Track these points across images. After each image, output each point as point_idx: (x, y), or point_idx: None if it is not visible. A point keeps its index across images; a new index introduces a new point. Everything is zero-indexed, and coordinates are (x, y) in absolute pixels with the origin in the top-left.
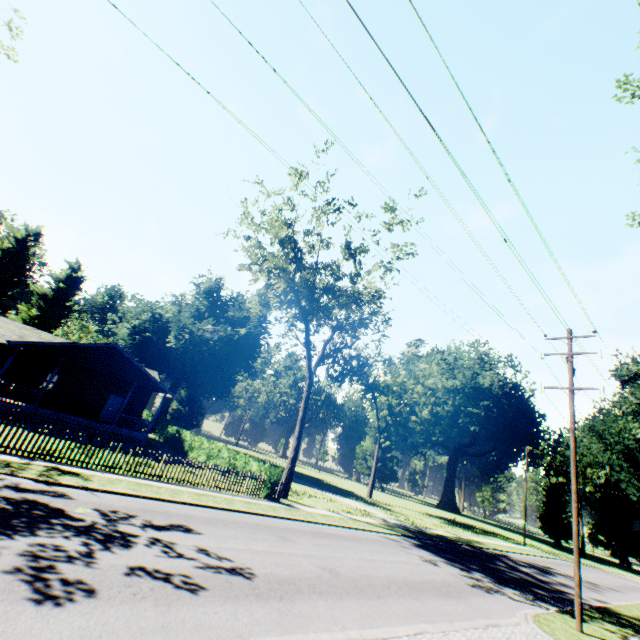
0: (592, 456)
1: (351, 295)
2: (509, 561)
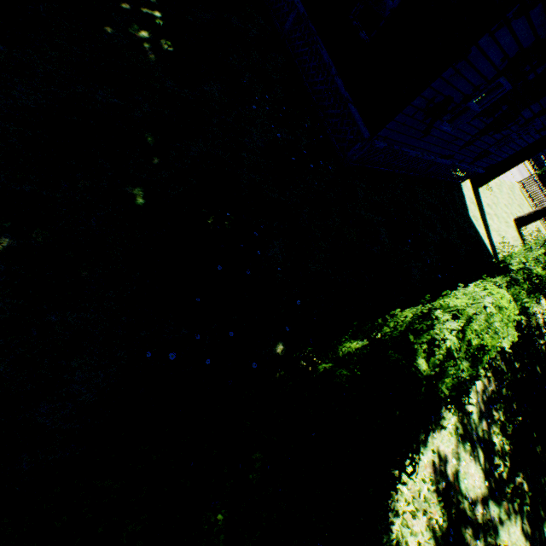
0: None
1: None
2: None
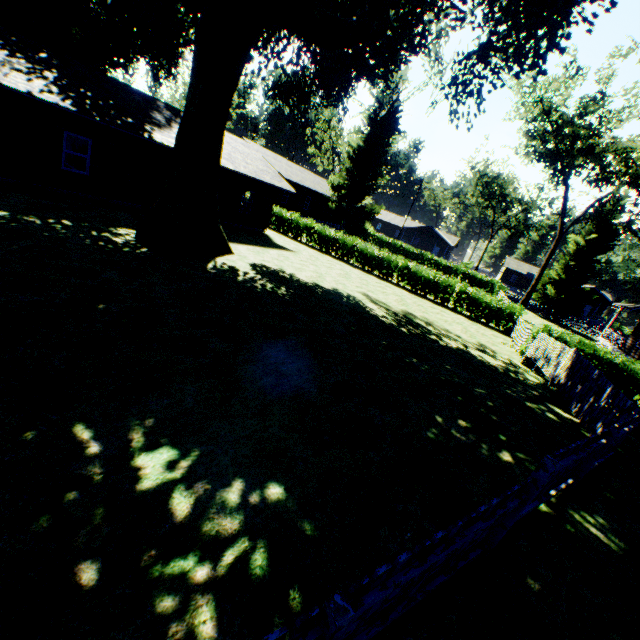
0: None
1: None
2: None
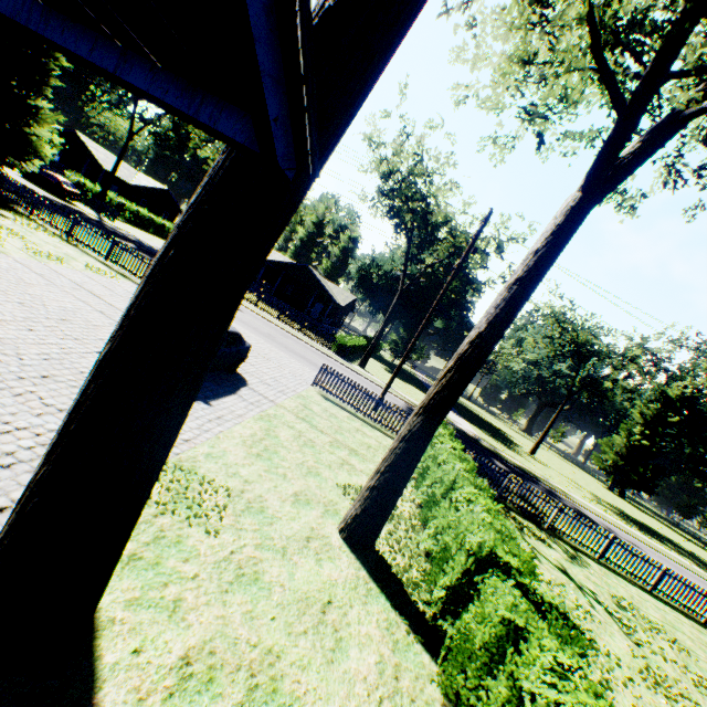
0: (664, 400)
1: (434, 216)
2: (536, 485)
